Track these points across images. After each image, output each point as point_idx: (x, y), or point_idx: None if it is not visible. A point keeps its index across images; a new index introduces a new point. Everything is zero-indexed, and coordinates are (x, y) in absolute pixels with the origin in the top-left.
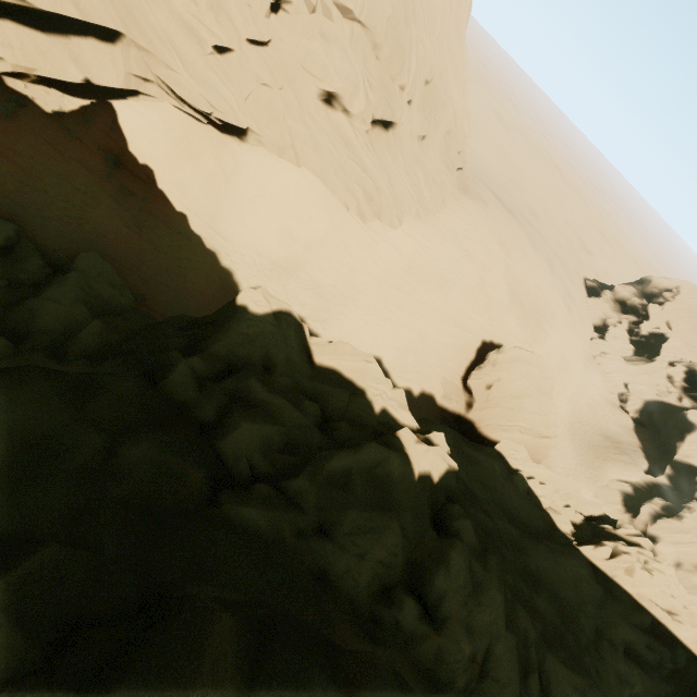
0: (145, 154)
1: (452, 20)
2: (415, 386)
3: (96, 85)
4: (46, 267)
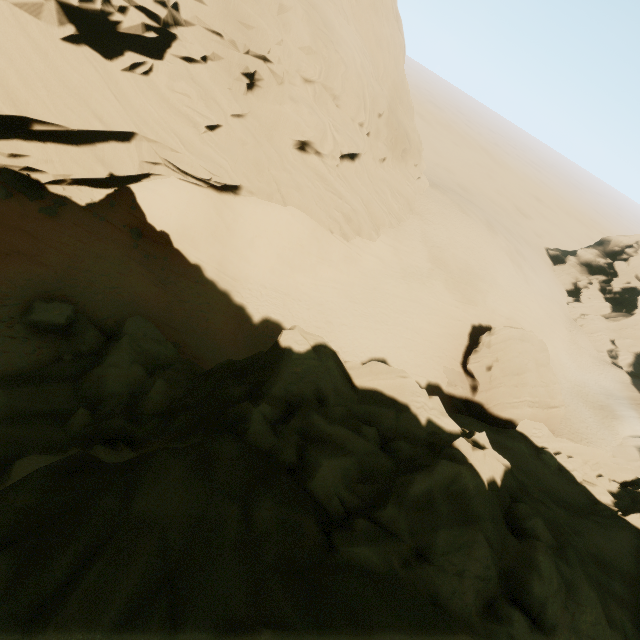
0: (161, 222)
1: (391, 62)
2: (421, 379)
3: (117, 176)
4: (100, 336)
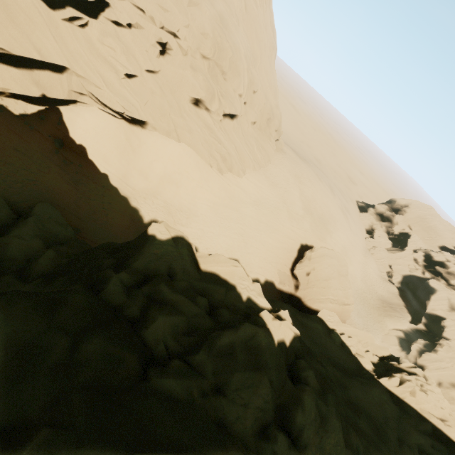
0: (80, 138)
1: (266, 58)
2: (261, 276)
3: (49, 97)
4: (12, 214)
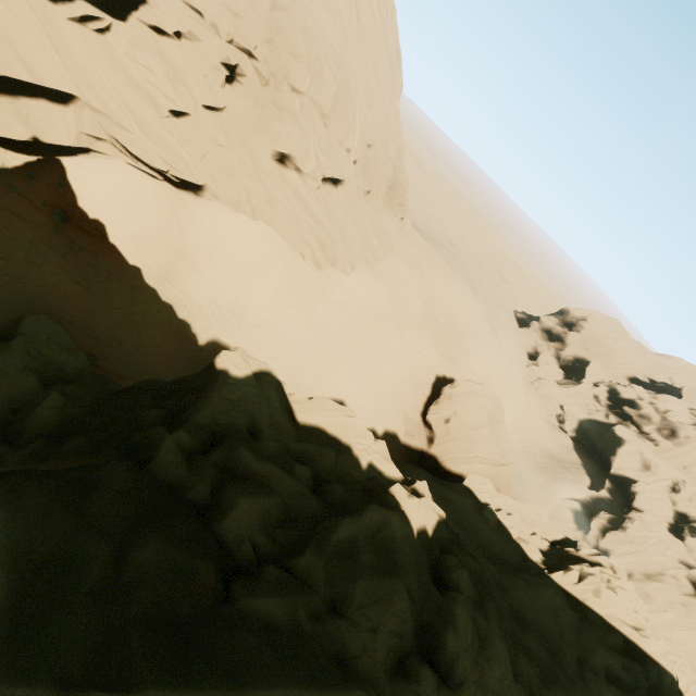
0: (96, 209)
1: (387, 95)
2: (378, 425)
3: (44, 143)
4: None
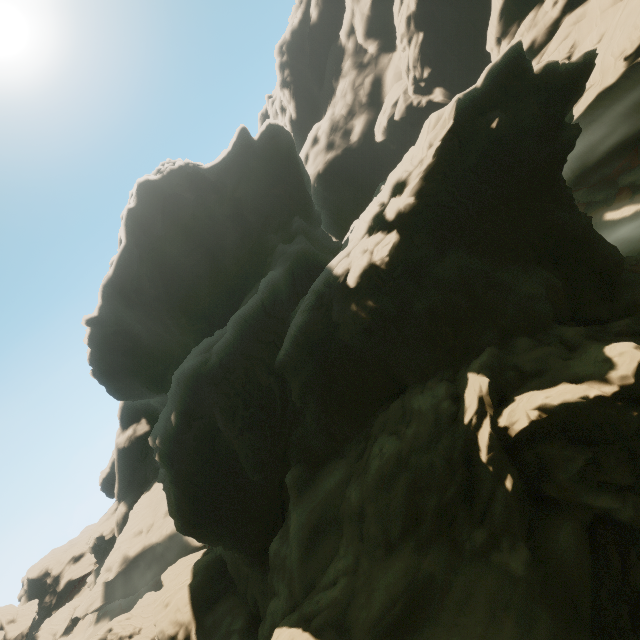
0: None
1: None
2: None
3: None
4: None
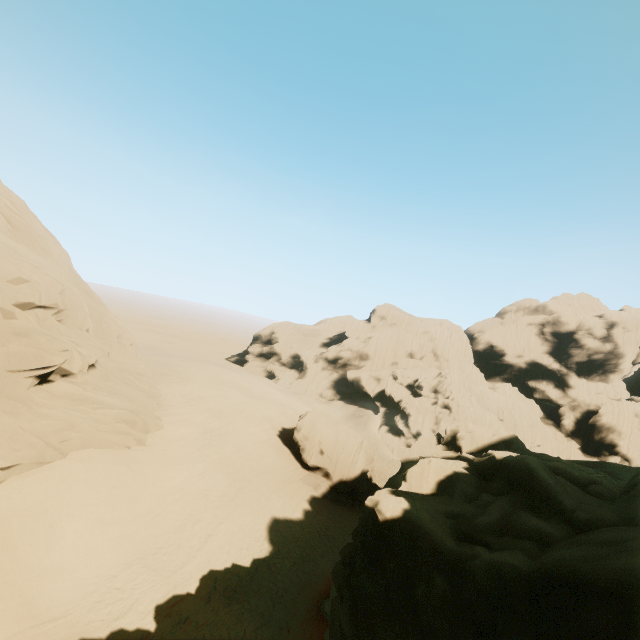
0: None
1: (67, 269)
2: (302, 504)
3: None
4: None
